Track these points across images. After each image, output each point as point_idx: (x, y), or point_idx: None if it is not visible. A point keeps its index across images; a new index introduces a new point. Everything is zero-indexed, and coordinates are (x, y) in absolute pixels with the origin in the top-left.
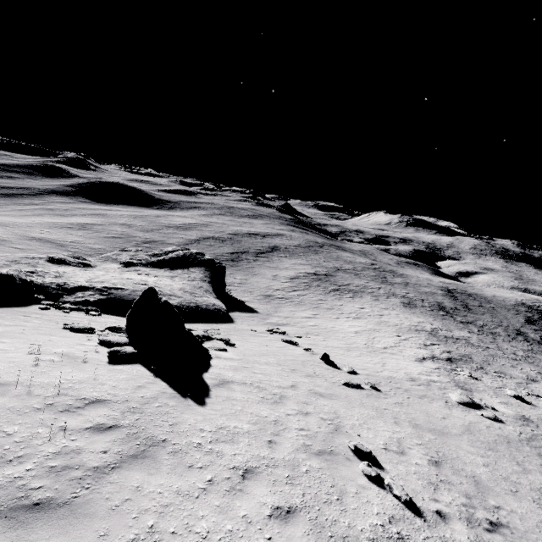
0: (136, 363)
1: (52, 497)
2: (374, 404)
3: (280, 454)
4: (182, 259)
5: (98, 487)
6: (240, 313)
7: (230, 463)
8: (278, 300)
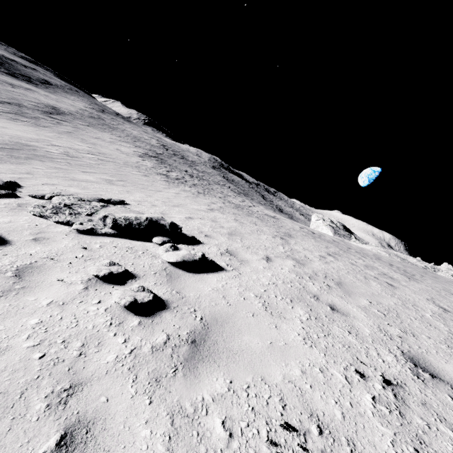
0: None
1: None
2: None
3: None
4: (346, 228)
5: None
6: None
7: None
8: None
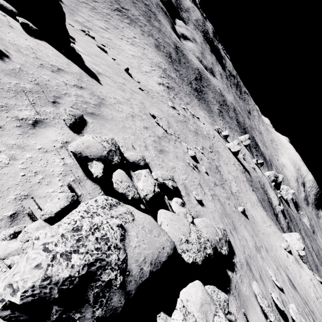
0: (43, 41)
1: (93, 112)
2: (150, 100)
3: (136, 112)
4: None
5: (102, 111)
6: None
7: (127, 112)
8: None
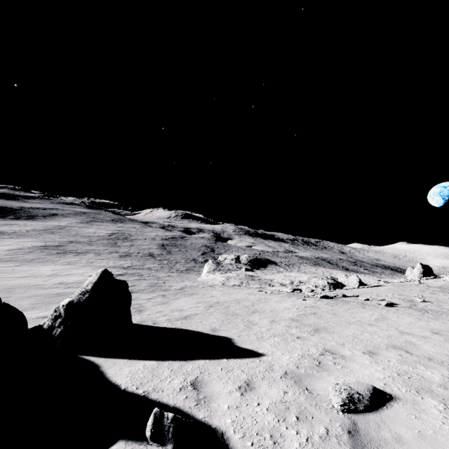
0: None
1: None
2: None
3: None
4: (256, 261)
5: None
6: None
7: None
8: None
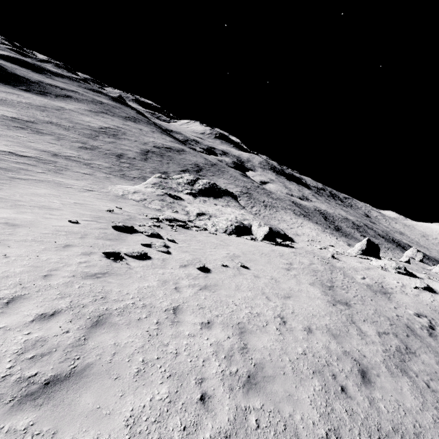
0: None
1: None
2: None
3: None
4: (212, 189)
5: None
6: None
7: None
8: (258, 215)
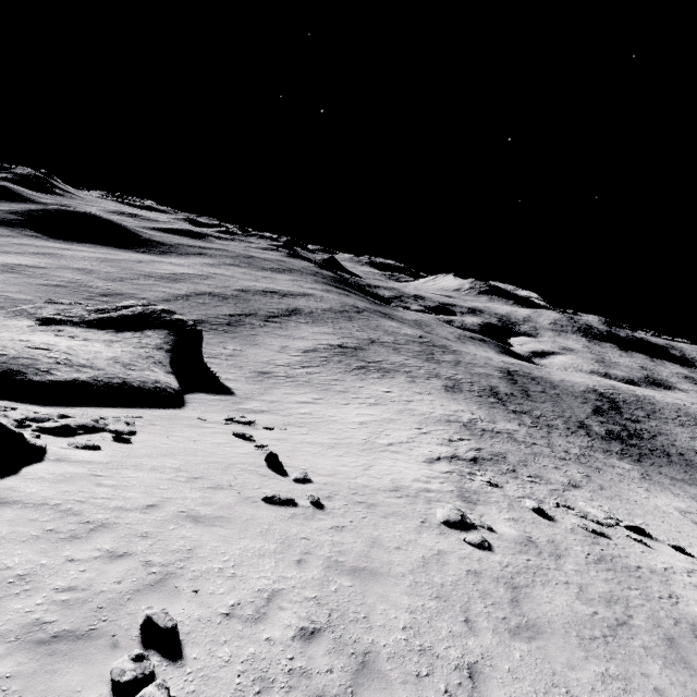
0: None
1: None
2: (290, 530)
3: None
4: (138, 318)
5: None
6: (205, 395)
7: None
8: (275, 378)
